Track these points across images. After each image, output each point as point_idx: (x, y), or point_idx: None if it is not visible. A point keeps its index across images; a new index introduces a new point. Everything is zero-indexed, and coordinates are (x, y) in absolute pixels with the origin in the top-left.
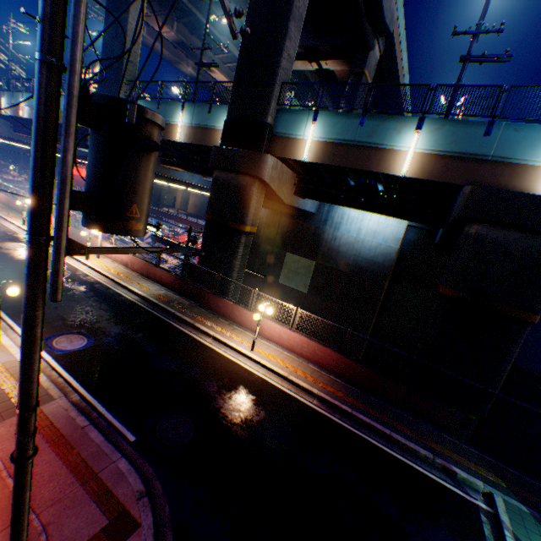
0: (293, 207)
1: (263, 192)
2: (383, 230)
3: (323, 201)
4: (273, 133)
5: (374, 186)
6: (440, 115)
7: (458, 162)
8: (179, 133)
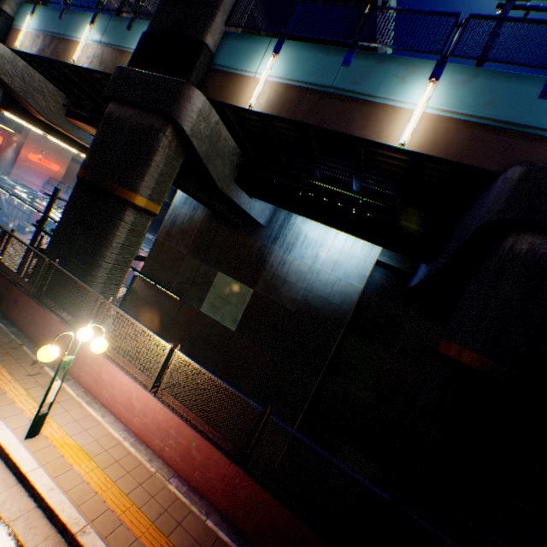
0: (235, 207)
1: (181, 152)
2: (346, 261)
3: (274, 201)
4: (212, 64)
5: (348, 185)
6: (473, 58)
7: (495, 135)
8: (79, 53)
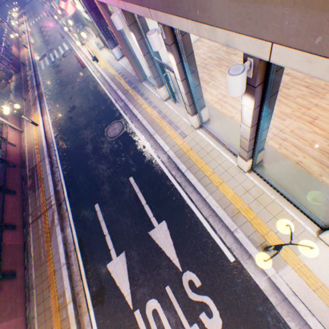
0: None
1: None
2: None
3: None
4: None
5: None
6: None
7: None
8: None
